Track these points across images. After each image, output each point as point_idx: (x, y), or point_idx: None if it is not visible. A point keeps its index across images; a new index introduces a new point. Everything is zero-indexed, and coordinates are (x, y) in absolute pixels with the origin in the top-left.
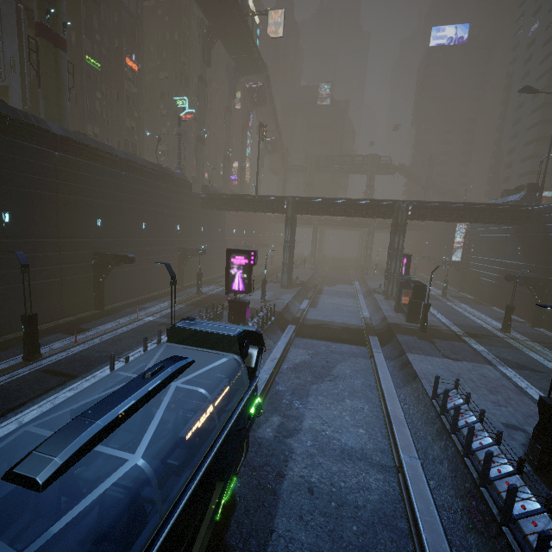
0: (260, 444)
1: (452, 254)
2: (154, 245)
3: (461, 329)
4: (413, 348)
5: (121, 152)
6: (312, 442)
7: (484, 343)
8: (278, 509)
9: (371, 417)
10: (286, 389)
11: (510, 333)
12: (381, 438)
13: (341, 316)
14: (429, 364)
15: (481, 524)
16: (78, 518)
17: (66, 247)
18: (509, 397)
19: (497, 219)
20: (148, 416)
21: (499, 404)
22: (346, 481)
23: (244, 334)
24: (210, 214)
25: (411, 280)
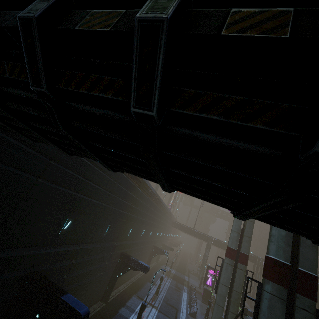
0: None
1: None
2: (159, 242)
3: None
4: None
5: (167, 206)
6: None
7: None
8: None
9: None
10: None
11: None
12: None
13: None
14: None
15: None
16: None
17: (152, 243)
18: None
19: None
20: None
21: None
22: None
23: None
24: (171, 228)
25: None
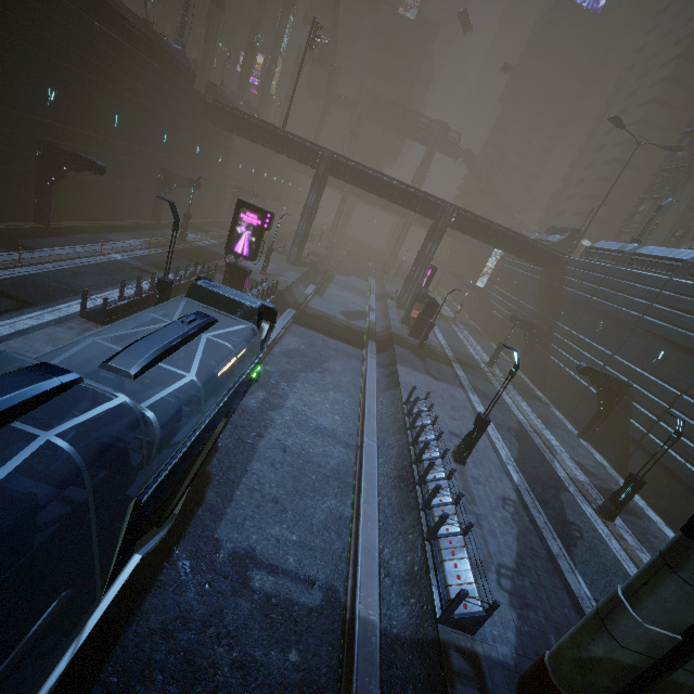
0: (244, 411)
1: (479, 278)
2: (128, 153)
3: (454, 355)
4: (405, 361)
5: None
6: (292, 418)
7: (467, 371)
8: (254, 457)
9: (348, 409)
10: (275, 371)
11: (492, 368)
12: (352, 426)
13: (347, 313)
14: (413, 377)
15: (404, 485)
16: (121, 415)
17: None
18: (464, 415)
19: (529, 256)
20: (169, 357)
21: (454, 418)
22: (314, 449)
23: (263, 308)
24: (213, 131)
25: (428, 296)
